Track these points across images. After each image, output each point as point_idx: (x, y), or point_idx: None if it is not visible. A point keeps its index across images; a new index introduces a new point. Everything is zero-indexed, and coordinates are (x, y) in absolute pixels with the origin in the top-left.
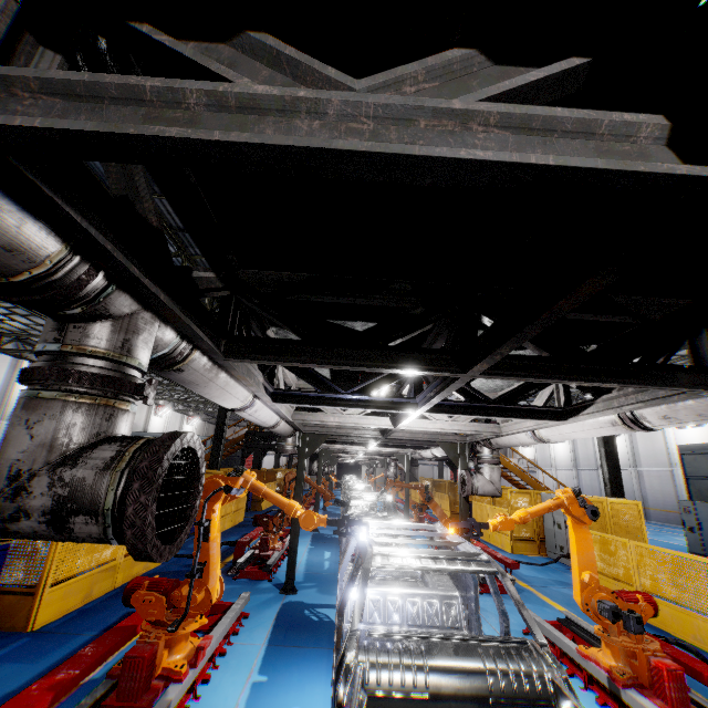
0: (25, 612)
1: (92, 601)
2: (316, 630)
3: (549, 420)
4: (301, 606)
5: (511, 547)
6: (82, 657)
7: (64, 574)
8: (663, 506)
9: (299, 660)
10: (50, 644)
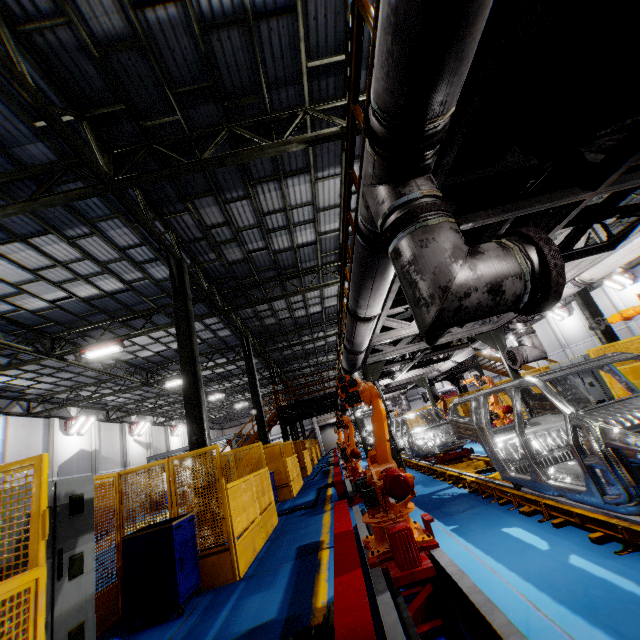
0: (227, 566)
1: (258, 553)
2: (460, 501)
3: (601, 253)
4: (428, 498)
5: None
6: (343, 541)
7: (238, 530)
8: None
9: (473, 516)
10: (266, 578)
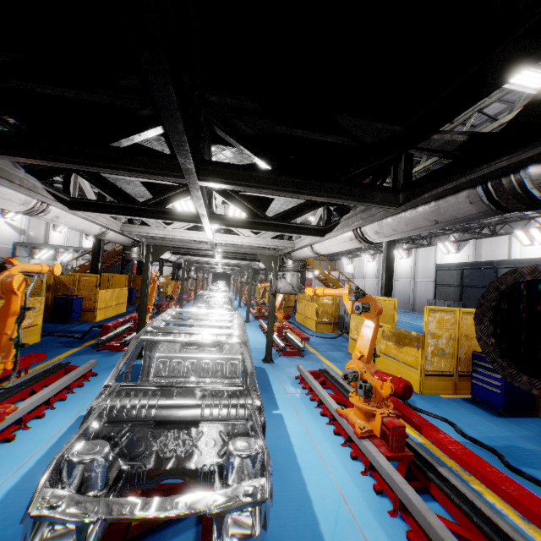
0: None
1: None
2: None
3: (312, 236)
4: None
5: (315, 327)
6: None
7: None
8: (424, 303)
9: None
10: None
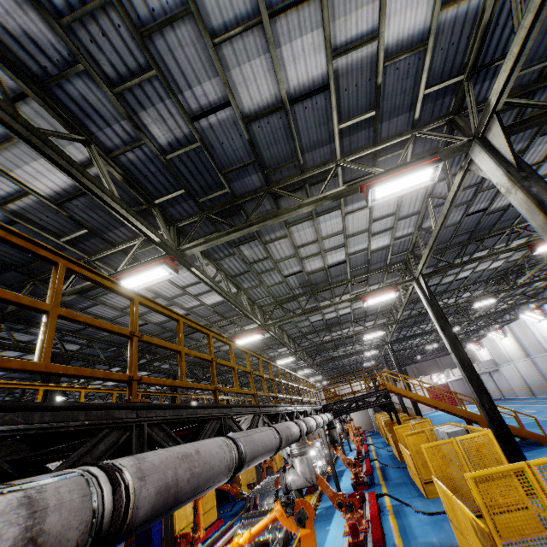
0: None
1: None
2: None
3: None
4: None
5: (424, 491)
6: None
7: None
8: None
9: None
10: None
